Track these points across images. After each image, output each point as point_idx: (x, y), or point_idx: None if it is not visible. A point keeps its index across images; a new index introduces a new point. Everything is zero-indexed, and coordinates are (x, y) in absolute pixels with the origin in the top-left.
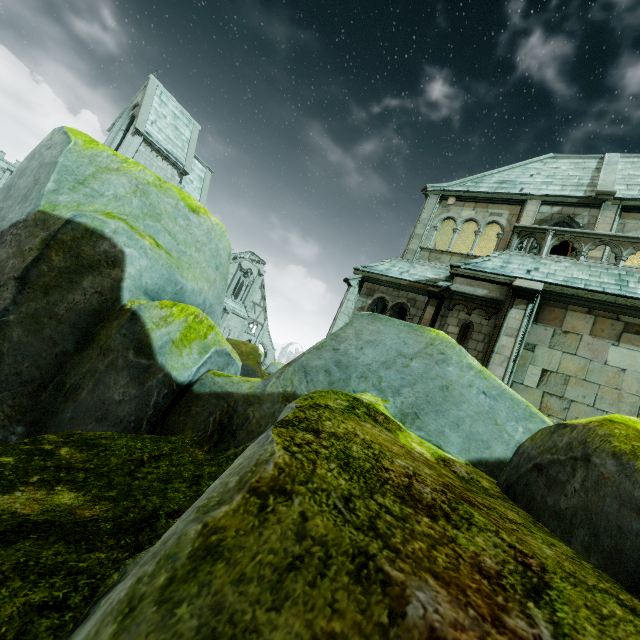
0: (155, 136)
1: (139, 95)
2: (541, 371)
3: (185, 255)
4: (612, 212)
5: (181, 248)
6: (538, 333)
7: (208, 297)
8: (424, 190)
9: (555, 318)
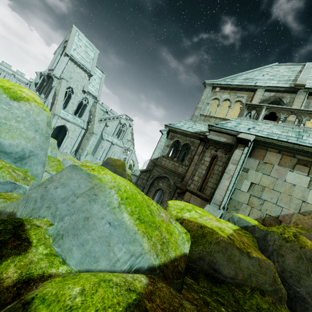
0: (75, 56)
1: (68, 35)
2: (250, 183)
3: (6, 125)
4: (303, 96)
5: (2, 121)
6: (250, 163)
7: (27, 147)
8: (204, 83)
9: (260, 155)
